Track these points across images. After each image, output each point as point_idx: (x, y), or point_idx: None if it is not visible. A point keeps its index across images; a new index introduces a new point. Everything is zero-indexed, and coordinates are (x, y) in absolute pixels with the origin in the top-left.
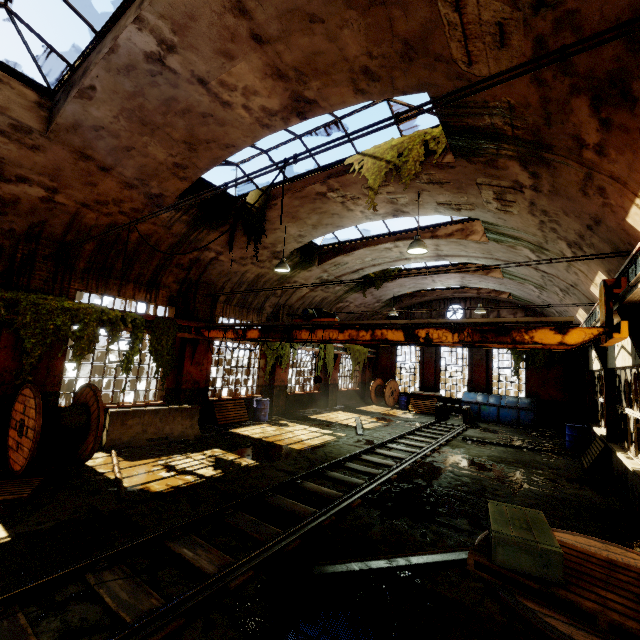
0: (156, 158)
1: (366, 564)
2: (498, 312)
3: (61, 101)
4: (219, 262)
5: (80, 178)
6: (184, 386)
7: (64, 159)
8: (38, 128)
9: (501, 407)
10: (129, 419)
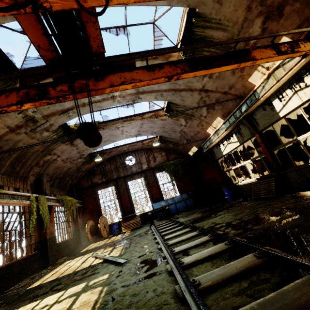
0: None
1: None
2: (153, 154)
3: None
4: None
5: None
6: None
7: None
8: None
9: (176, 203)
10: None
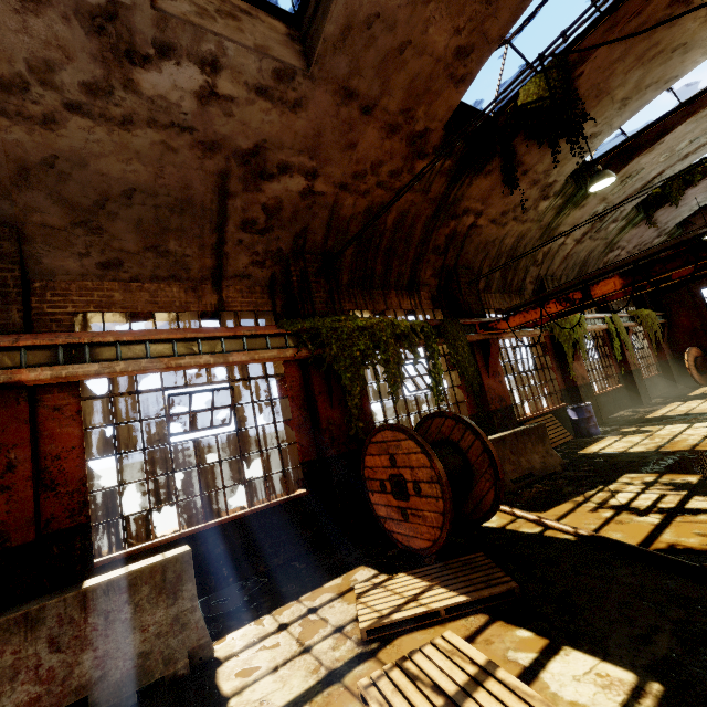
0: (433, 51)
1: None
2: None
3: None
4: (476, 230)
5: (339, 141)
6: (492, 407)
7: (325, 112)
8: (299, 67)
9: None
10: None
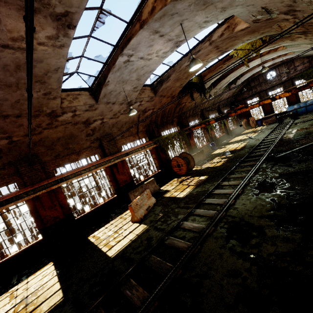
0: (176, 86)
1: (287, 152)
2: (294, 65)
3: (158, 86)
4: (185, 105)
5: (159, 102)
6: (192, 147)
7: (157, 99)
8: (154, 95)
9: (307, 106)
10: None
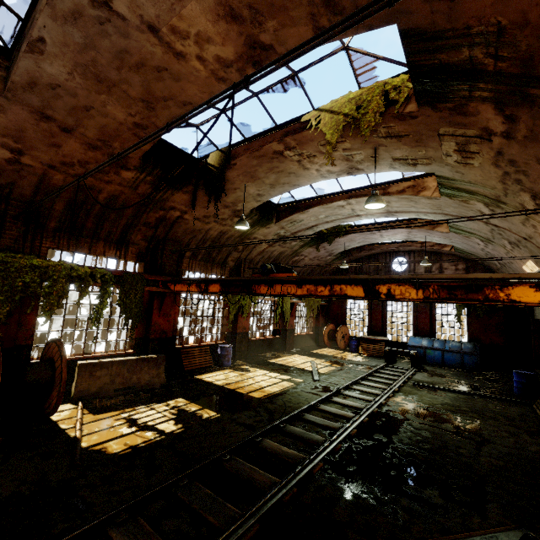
0: (116, 118)
1: None
2: (440, 263)
3: (15, 58)
4: (184, 220)
5: (43, 139)
6: (152, 336)
7: (25, 120)
8: None
9: (445, 351)
10: (97, 370)
